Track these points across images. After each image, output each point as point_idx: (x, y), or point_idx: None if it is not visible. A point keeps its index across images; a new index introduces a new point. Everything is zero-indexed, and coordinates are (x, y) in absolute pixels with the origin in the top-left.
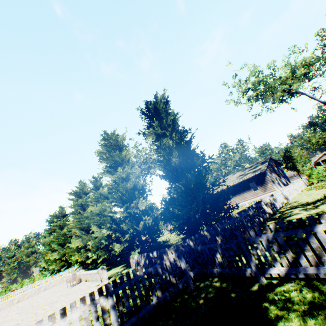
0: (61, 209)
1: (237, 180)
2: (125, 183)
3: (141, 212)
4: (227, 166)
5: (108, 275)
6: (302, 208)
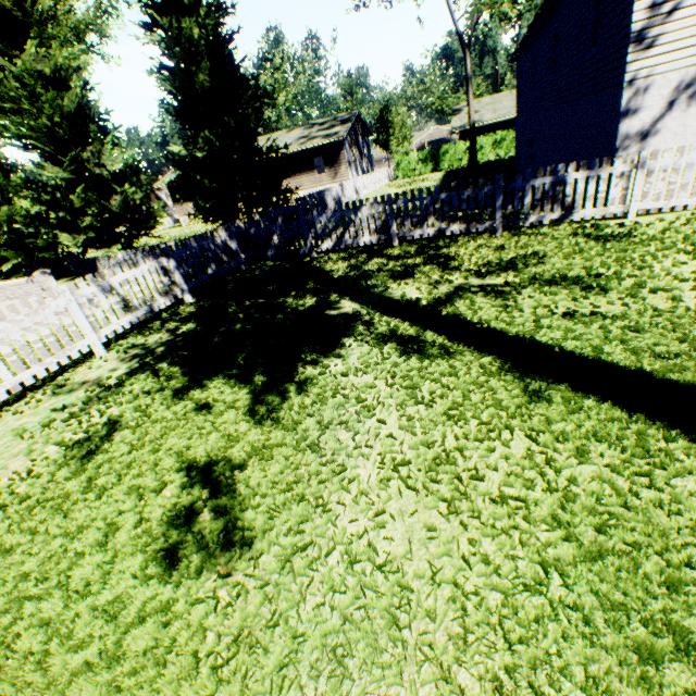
0: None
1: (295, 146)
2: (55, 95)
3: (112, 177)
4: (278, 105)
5: None
6: None
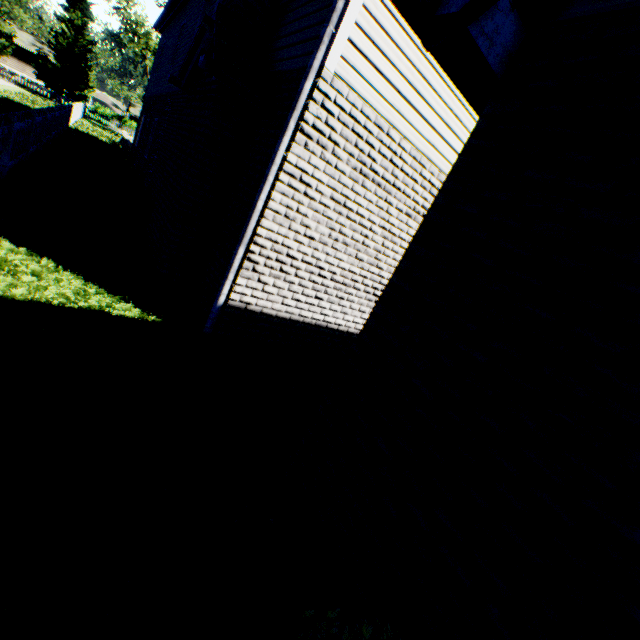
0: None
1: (33, 49)
2: None
3: None
4: None
5: None
6: None
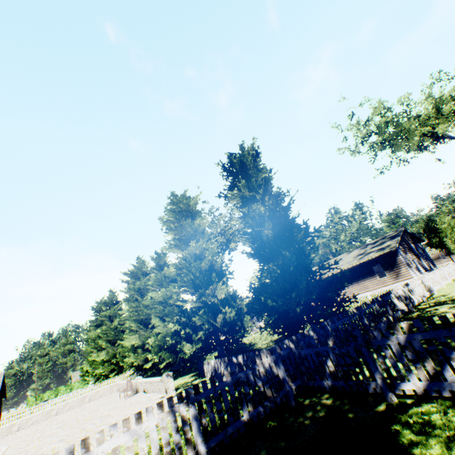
0: (112, 294)
1: (354, 261)
2: (199, 262)
3: (220, 302)
4: (340, 240)
5: (174, 386)
6: (453, 304)
